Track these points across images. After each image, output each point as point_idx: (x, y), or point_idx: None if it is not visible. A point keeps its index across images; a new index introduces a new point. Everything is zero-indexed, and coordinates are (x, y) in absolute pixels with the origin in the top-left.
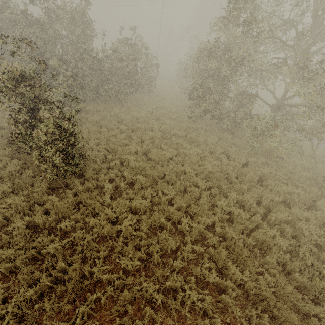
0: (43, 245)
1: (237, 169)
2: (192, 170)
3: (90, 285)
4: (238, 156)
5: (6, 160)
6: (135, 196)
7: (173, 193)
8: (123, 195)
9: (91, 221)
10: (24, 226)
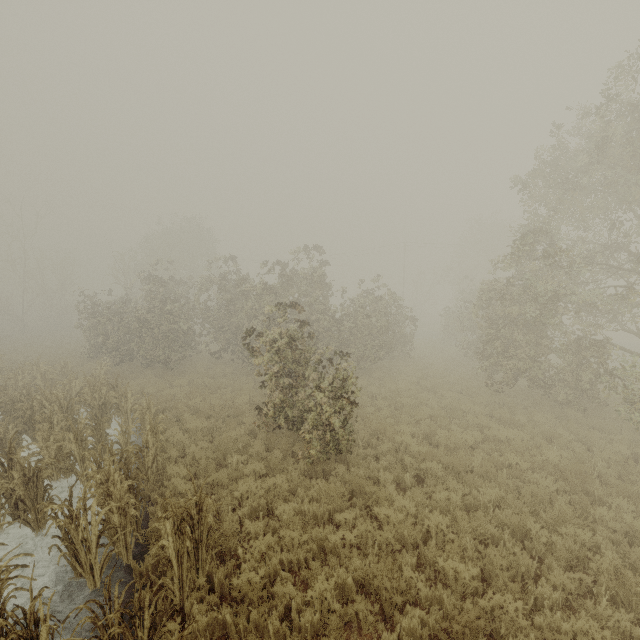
0: (323, 538)
1: (615, 463)
2: (521, 460)
3: (401, 605)
4: (610, 445)
5: (244, 440)
6: (436, 488)
7: (498, 491)
8: (413, 490)
9: (381, 512)
10: (293, 512)
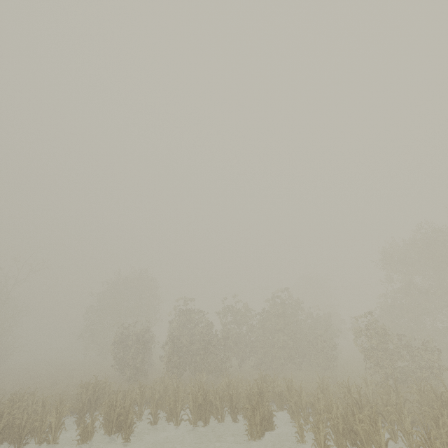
0: None
1: None
2: None
3: None
4: None
5: None
6: None
7: None
8: None
9: None
10: None
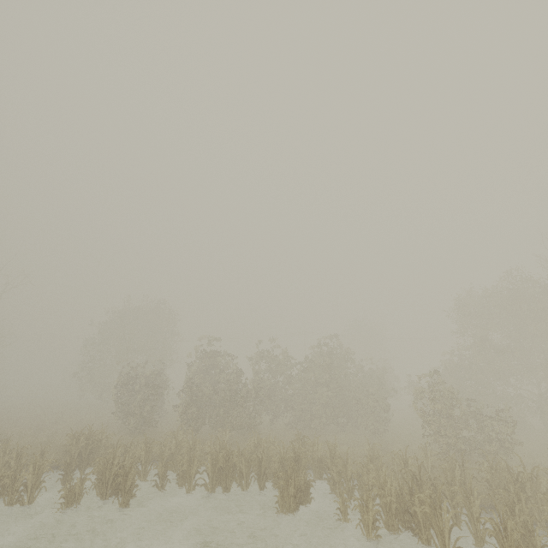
0: None
1: None
2: None
3: None
4: None
5: None
6: None
7: None
8: None
9: None
10: None
